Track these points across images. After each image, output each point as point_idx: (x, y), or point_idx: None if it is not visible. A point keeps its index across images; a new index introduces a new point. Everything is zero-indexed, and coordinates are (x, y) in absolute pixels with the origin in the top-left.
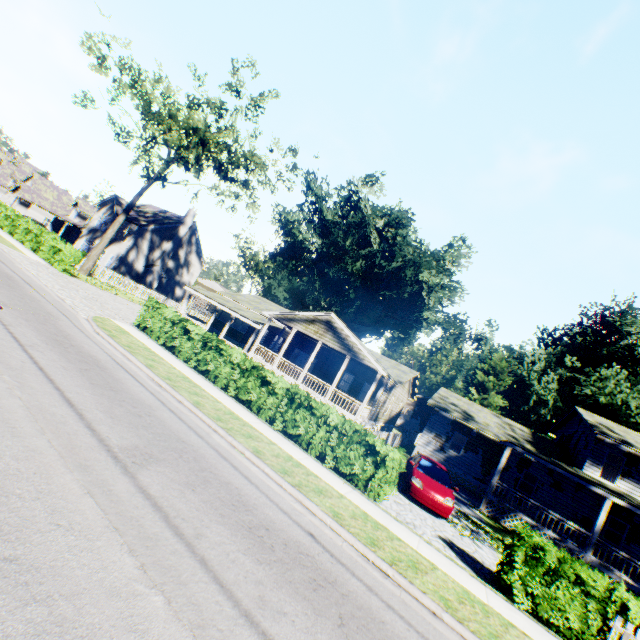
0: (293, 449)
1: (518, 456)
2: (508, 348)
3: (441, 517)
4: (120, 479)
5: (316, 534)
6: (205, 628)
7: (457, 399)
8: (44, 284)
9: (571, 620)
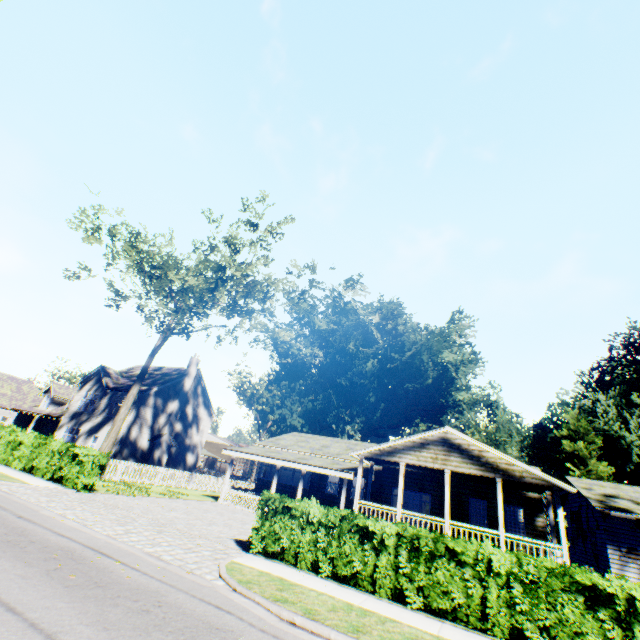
0: None
1: None
2: (563, 404)
3: None
4: None
5: None
6: None
7: (600, 486)
8: (105, 535)
9: None
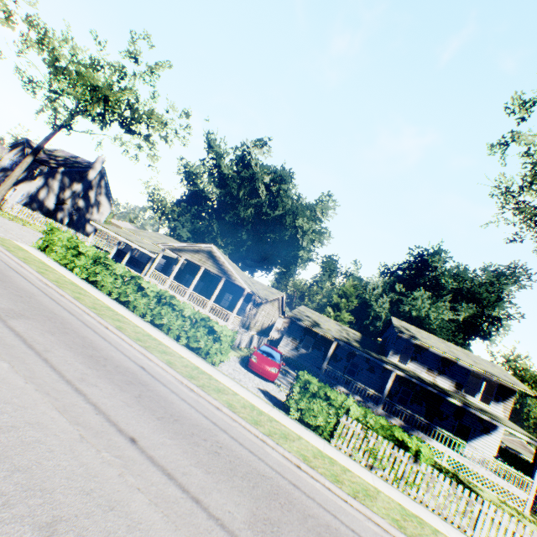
0: (156, 332)
1: (347, 351)
2: (359, 279)
3: (271, 382)
4: None
5: (147, 368)
6: (35, 379)
7: (312, 313)
8: None
9: (320, 421)
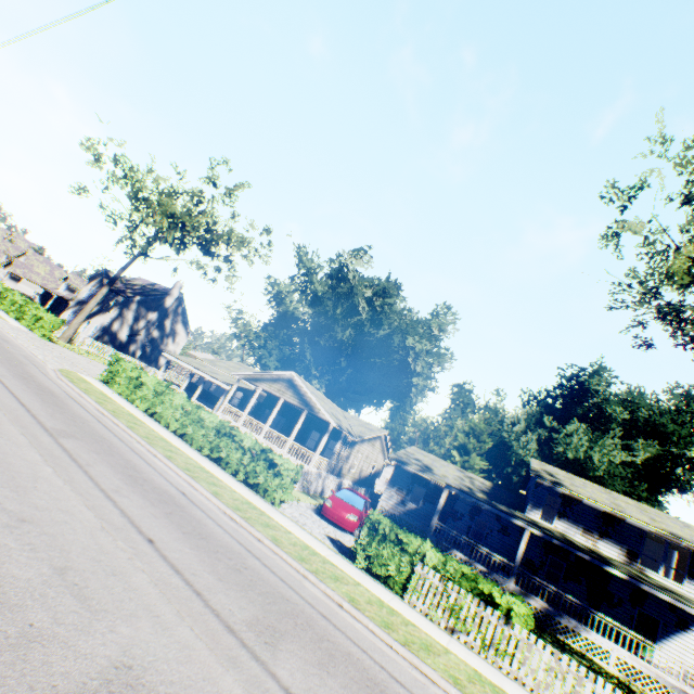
0: (212, 466)
1: (470, 504)
2: (493, 411)
3: (350, 534)
4: (46, 436)
5: (188, 494)
6: (73, 482)
7: (424, 456)
8: (21, 344)
9: (391, 570)
